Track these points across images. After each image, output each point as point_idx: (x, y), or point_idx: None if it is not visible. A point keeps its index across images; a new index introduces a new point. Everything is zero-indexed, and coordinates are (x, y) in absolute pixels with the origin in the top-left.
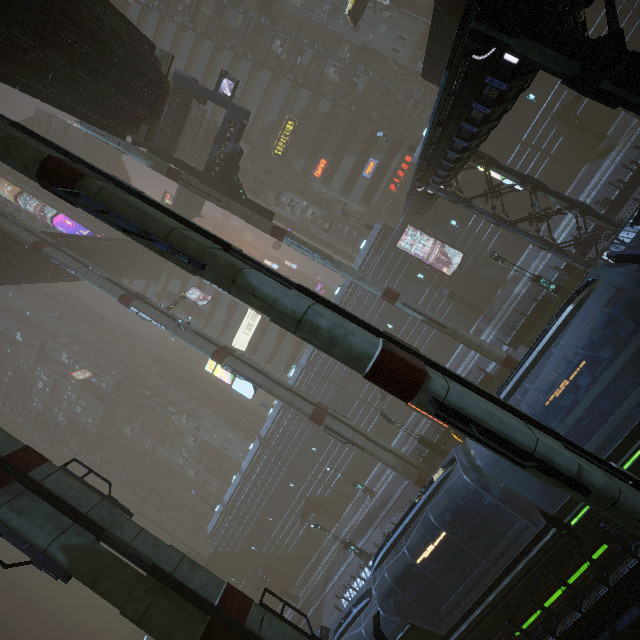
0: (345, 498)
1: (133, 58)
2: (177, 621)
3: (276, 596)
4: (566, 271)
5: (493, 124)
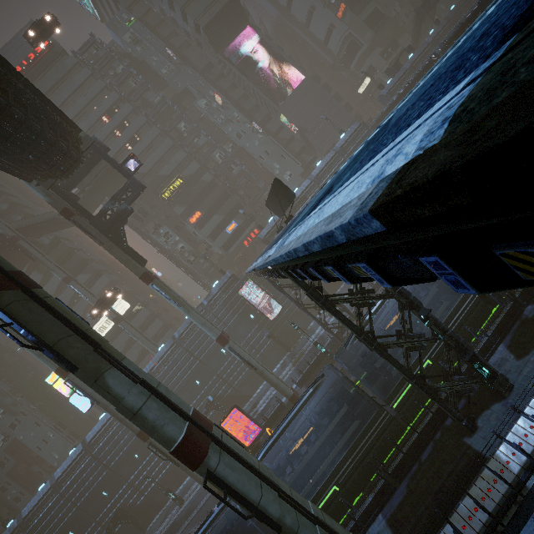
0: (156, 506)
1: (60, 142)
2: None
3: None
4: (334, 339)
5: None
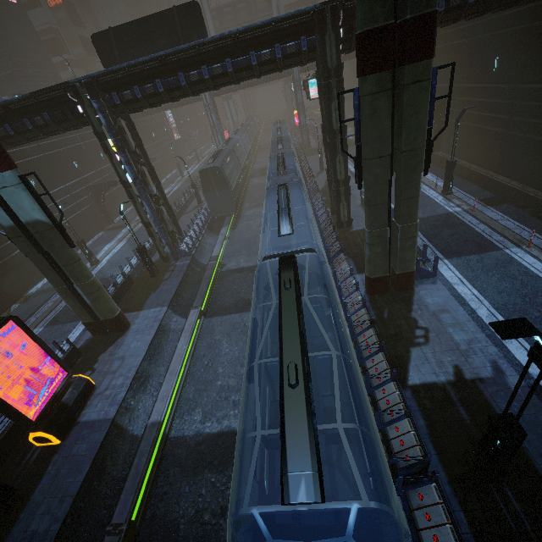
0: None
1: None
2: None
3: None
4: (142, 263)
5: (241, 79)
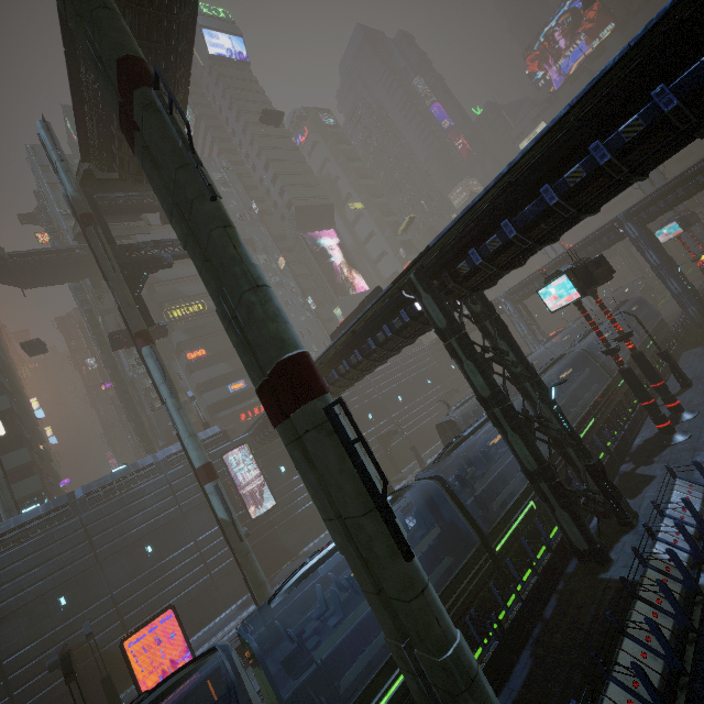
0: None
1: None
2: None
3: None
4: None
5: (380, 358)
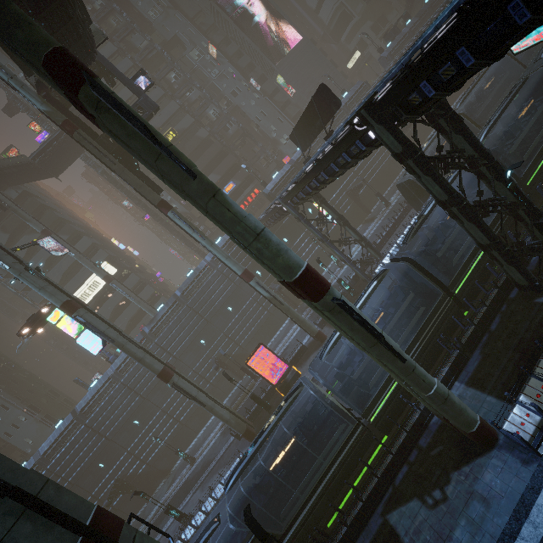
0: (159, 473)
1: (77, 19)
2: (45, 542)
3: (142, 520)
4: (353, 280)
5: (343, 172)
